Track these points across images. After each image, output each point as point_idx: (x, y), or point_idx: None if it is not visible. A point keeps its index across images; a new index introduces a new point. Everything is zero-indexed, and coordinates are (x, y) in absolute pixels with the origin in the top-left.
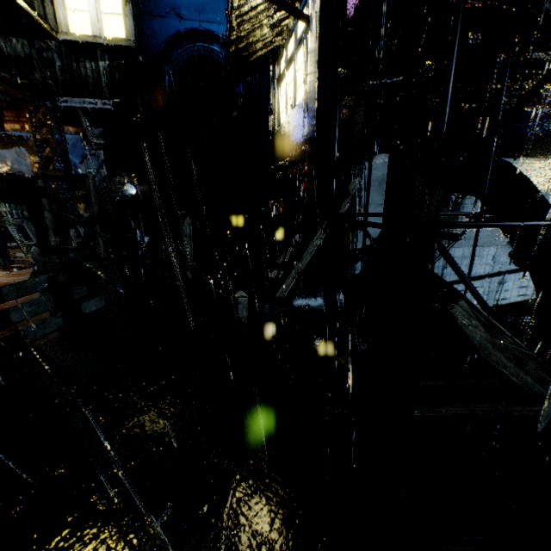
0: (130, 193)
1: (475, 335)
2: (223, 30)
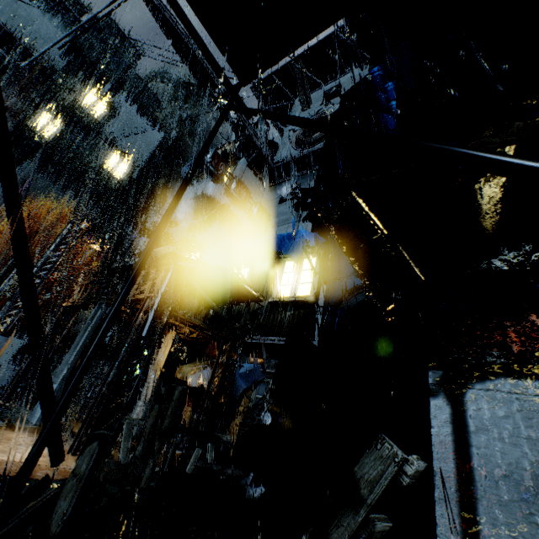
0: (264, 422)
1: None
2: None
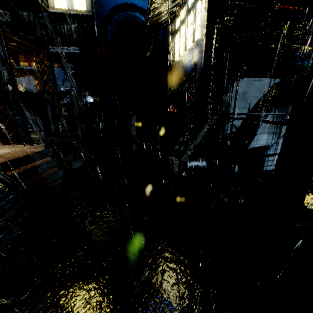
0: (90, 101)
1: None
2: (141, 3)
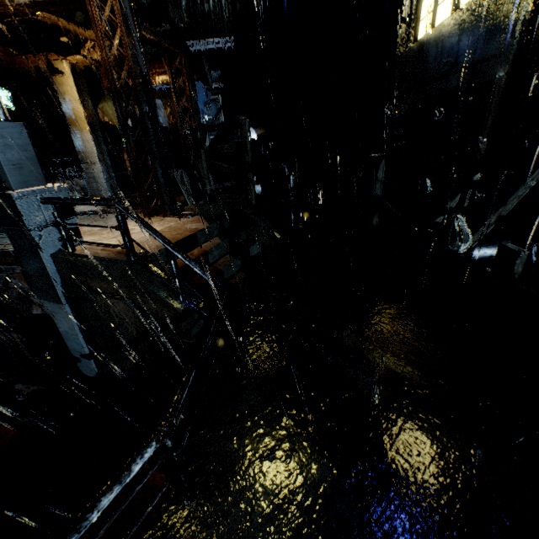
0: (251, 138)
1: None
2: None
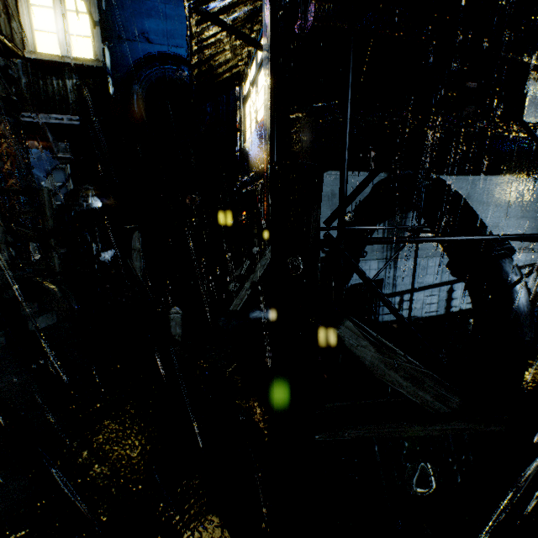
0: (95, 206)
1: (366, 355)
2: None
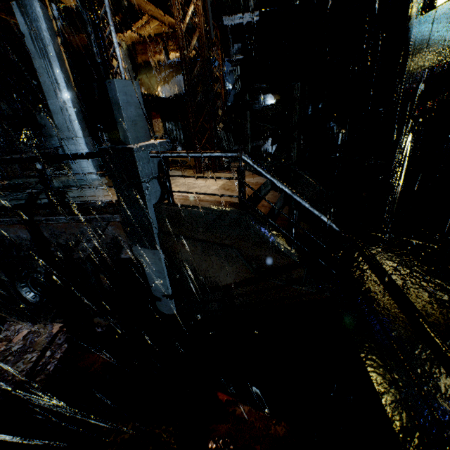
0: (271, 103)
1: None
2: None
